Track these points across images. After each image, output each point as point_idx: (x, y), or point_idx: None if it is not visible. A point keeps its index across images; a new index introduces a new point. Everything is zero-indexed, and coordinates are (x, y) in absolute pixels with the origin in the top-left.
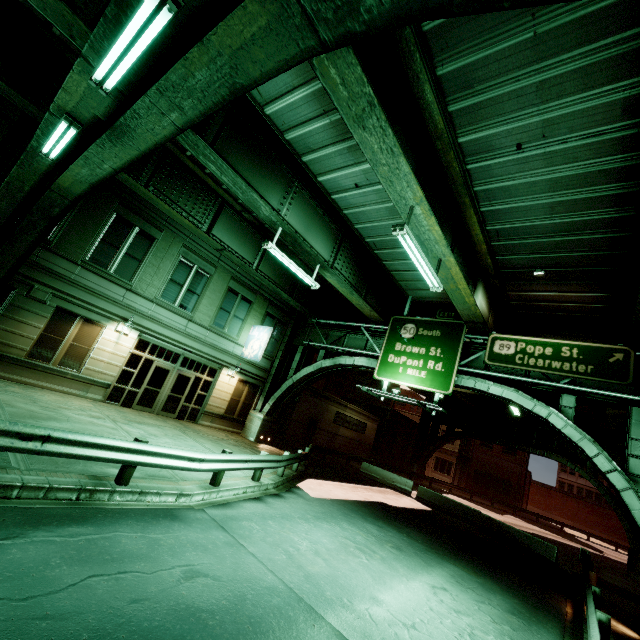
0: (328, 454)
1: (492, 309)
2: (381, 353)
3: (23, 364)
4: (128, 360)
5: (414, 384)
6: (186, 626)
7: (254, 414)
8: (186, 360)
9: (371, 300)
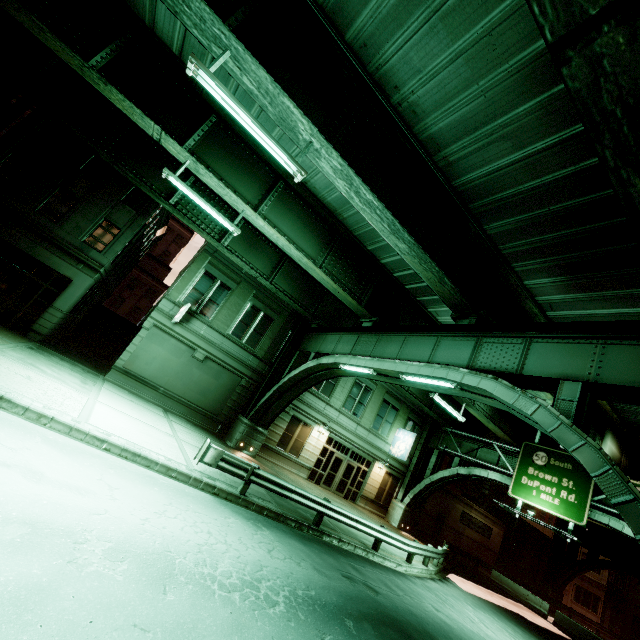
0: (458, 553)
1: (624, 450)
2: (514, 473)
3: (274, 450)
4: (321, 451)
5: (548, 509)
6: (449, 628)
7: (396, 503)
8: (353, 453)
9: (504, 425)
